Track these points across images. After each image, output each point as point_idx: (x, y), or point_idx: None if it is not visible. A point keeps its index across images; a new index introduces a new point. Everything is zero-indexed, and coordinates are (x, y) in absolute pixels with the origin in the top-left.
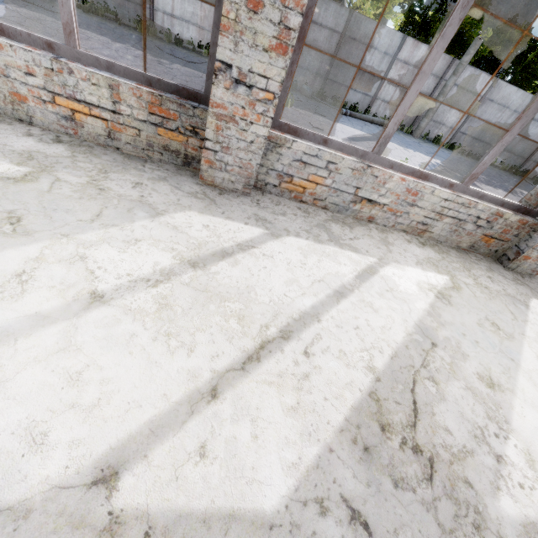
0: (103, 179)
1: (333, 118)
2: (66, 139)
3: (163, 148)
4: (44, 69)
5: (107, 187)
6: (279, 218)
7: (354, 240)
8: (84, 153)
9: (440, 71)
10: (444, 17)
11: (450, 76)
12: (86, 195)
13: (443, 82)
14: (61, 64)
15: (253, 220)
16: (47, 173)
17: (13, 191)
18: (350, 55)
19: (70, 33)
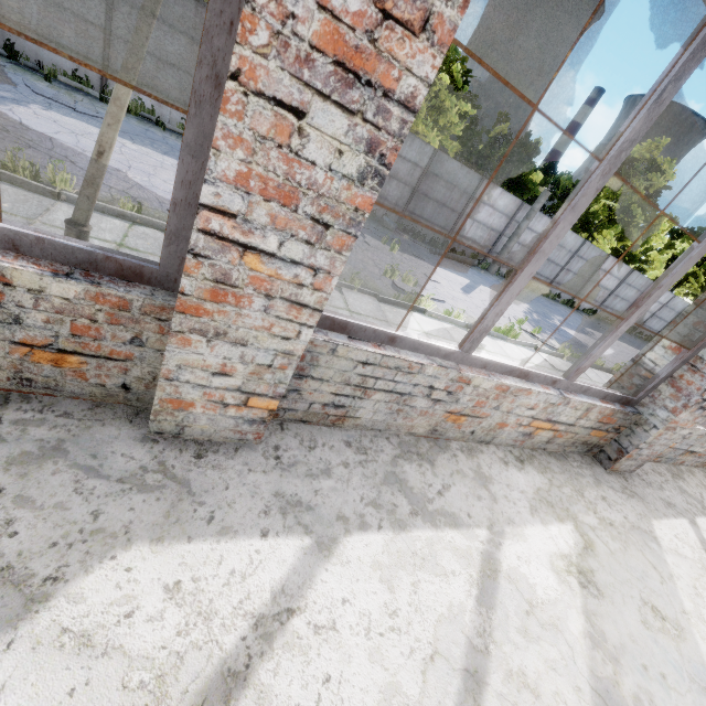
0: (593, 506)
1: (429, 260)
2: (516, 452)
3: (582, 443)
4: (547, 404)
5: (607, 517)
6: (667, 494)
7: (704, 498)
8: (545, 470)
9: (511, 212)
10: (495, 152)
11: (523, 220)
12: (620, 541)
13: (513, 222)
14: (565, 399)
15: (670, 508)
16: (579, 522)
17: (608, 567)
18: (430, 189)
19: (579, 372)
